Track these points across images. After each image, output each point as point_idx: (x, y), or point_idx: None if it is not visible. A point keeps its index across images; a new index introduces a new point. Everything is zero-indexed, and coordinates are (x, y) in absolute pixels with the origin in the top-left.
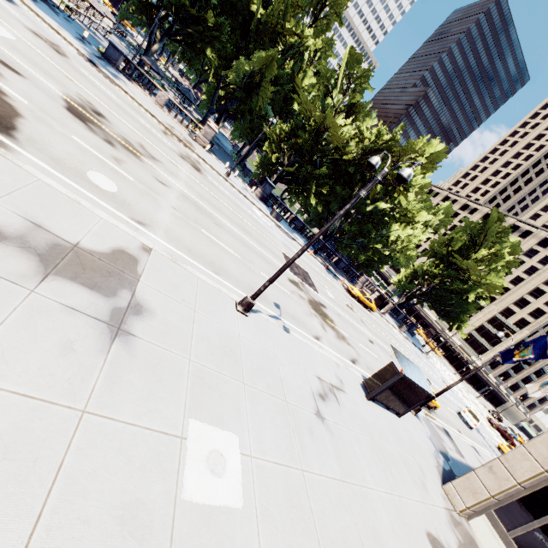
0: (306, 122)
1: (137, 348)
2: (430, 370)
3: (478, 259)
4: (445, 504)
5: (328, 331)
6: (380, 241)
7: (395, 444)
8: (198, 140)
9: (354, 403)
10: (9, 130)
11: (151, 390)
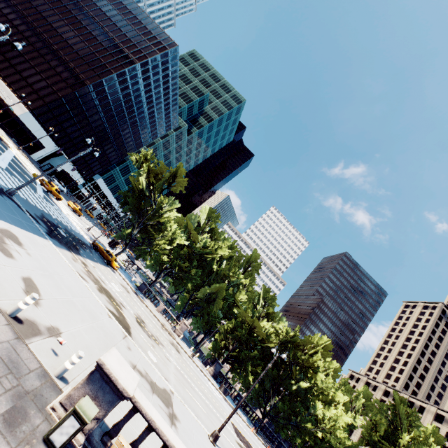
0: (243, 321)
1: (179, 432)
2: None
3: (405, 445)
4: None
5: None
6: (311, 421)
7: None
8: (176, 331)
9: None
10: (130, 334)
11: None
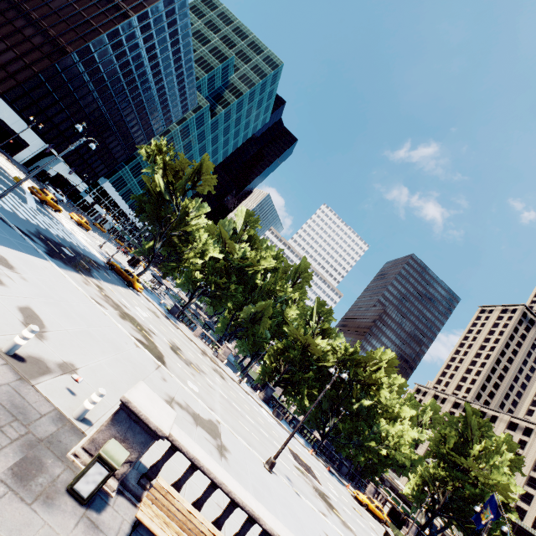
0: (295, 340)
1: (229, 463)
2: None
3: (476, 456)
4: None
5: (333, 515)
6: (374, 439)
7: None
8: (219, 357)
9: None
10: (164, 363)
11: (239, 482)
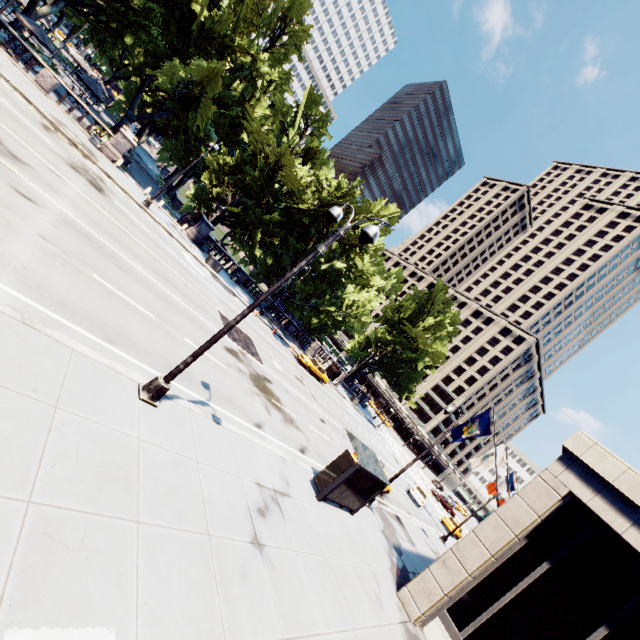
0: (257, 157)
1: None
2: (381, 445)
3: (425, 327)
4: (401, 617)
5: (273, 414)
6: (335, 304)
7: (348, 554)
8: (104, 150)
9: (302, 510)
10: None
11: None
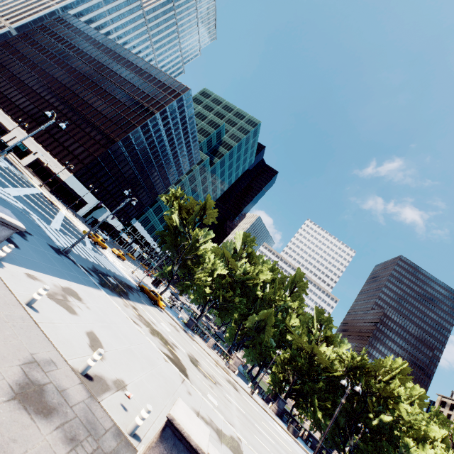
0: (299, 348)
1: None
2: None
3: None
4: None
5: None
6: None
7: None
8: (230, 367)
9: None
10: (187, 376)
11: None
